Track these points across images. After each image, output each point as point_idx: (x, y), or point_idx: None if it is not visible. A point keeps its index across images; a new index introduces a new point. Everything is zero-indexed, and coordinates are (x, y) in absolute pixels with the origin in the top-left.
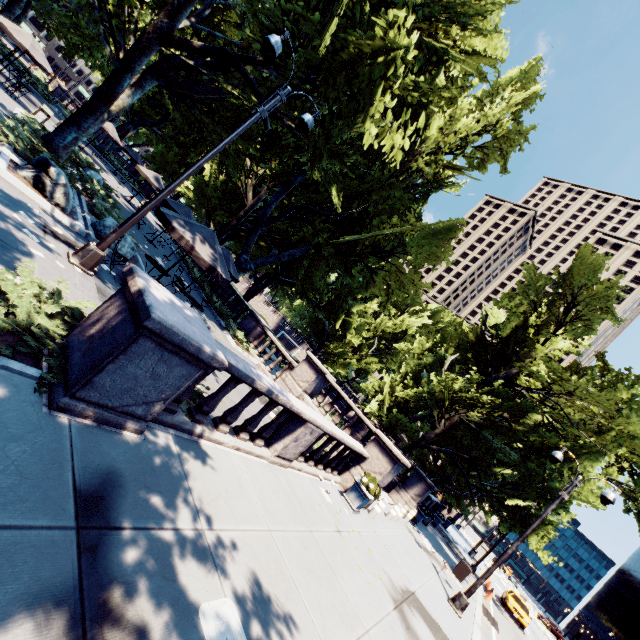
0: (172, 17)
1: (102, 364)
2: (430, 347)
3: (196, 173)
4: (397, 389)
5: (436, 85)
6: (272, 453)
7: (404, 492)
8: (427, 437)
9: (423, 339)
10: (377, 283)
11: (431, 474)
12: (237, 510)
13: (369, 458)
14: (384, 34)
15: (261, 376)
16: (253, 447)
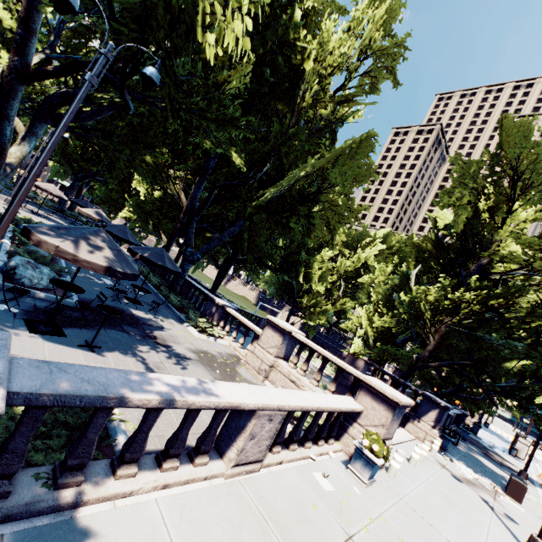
0: (20, 53)
1: None
2: (392, 270)
3: None
4: (374, 320)
5: (296, 22)
6: (227, 465)
7: (420, 422)
8: (421, 357)
9: (383, 265)
10: (316, 228)
11: (440, 388)
12: None
13: (364, 411)
14: None
15: (153, 382)
16: (191, 472)
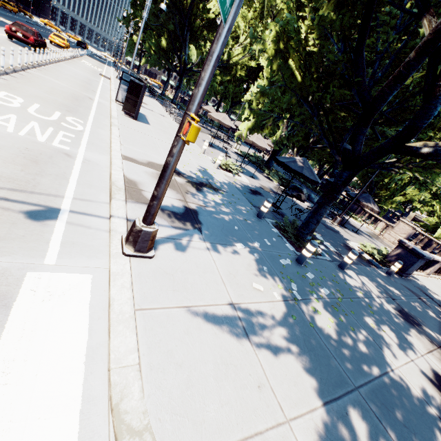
0: None
1: (411, 266)
2: None
3: None
4: None
5: None
6: (424, 274)
7: None
8: None
9: None
10: None
11: None
12: (437, 293)
13: None
14: None
15: (426, 253)
16: (420, 273)
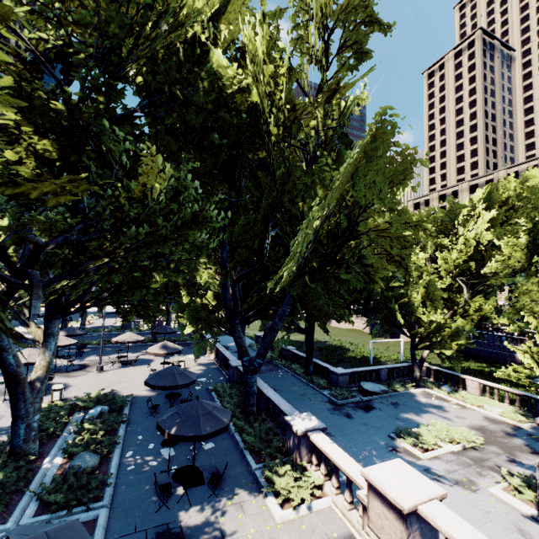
0: None
1: None
2: (529, 239)
3: None
4: None
5: (215, 66)
6: None
7: None
8: None
9: (509, 239)
10: (377, 267)
11: None
12: None
13: None
14: None
15: None
16: None
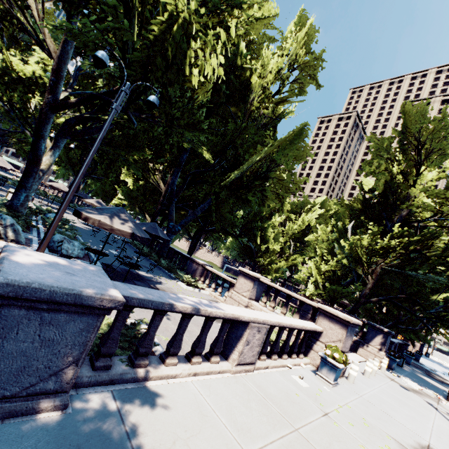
0: (53, 92)
1: None
2: (331, 228)
3: None
4: (321, 267)
5: (242, 52)
6: (232, 364)
7: (369, 346)
8: (364, 294)
9: (323, 225)
10: (268, 199)
11: (383, 322)
12: (201, 448)
13: (323, 331)
14: (169, 5)
15: (184, 299)
16: (210, 366)
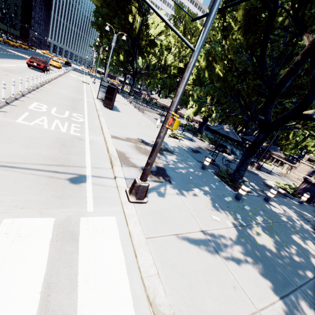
0: None
1: None
2: None
3: (191, 96)
4: None
5: None
6: None
7: None
8: None
9: None
10: None
11: None
12: None
13: None
14: None
15: None
16: None
